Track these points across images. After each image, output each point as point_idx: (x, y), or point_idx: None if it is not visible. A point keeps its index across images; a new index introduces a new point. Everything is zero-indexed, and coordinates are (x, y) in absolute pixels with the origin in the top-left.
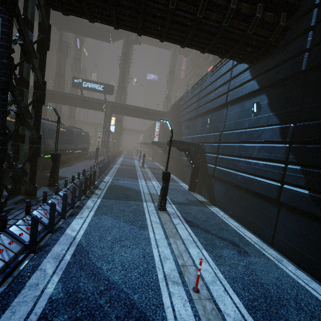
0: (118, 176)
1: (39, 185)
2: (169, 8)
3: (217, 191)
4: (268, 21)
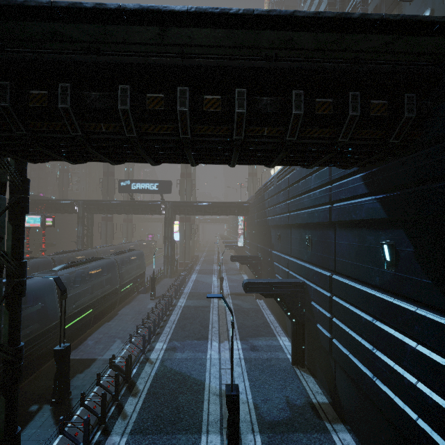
0: (176, 337)
1: (41, 401)
2: (181, 137)
3: (343, 390)
4: (378, 115)
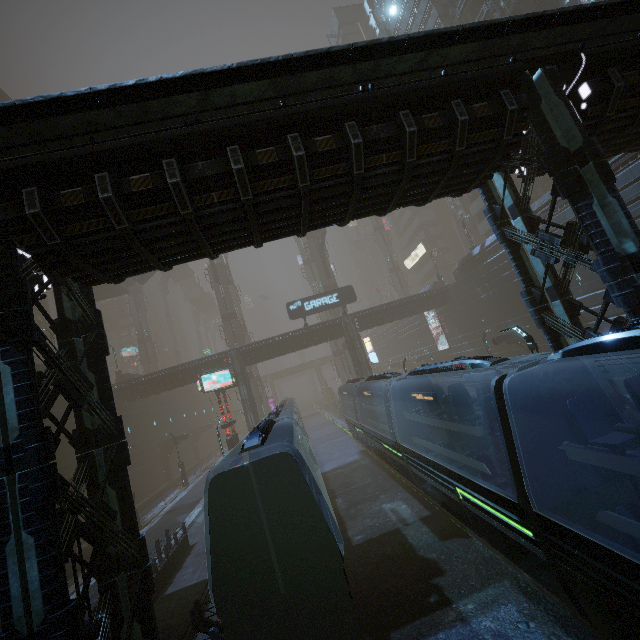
0: None
1: None
2: None
3: None
4: None
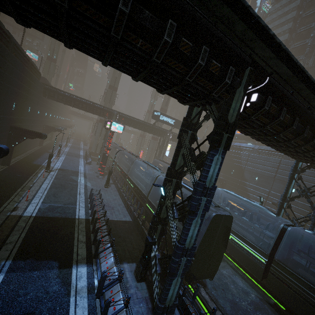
0: None
1: None
2: None
3: None
4: None
